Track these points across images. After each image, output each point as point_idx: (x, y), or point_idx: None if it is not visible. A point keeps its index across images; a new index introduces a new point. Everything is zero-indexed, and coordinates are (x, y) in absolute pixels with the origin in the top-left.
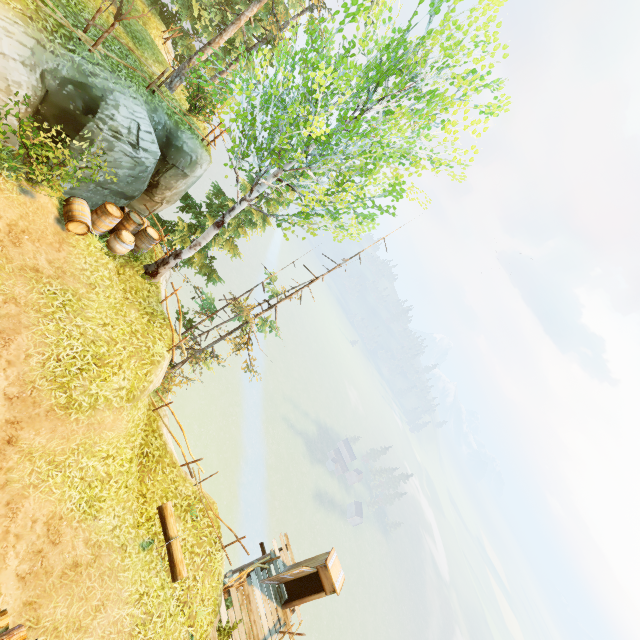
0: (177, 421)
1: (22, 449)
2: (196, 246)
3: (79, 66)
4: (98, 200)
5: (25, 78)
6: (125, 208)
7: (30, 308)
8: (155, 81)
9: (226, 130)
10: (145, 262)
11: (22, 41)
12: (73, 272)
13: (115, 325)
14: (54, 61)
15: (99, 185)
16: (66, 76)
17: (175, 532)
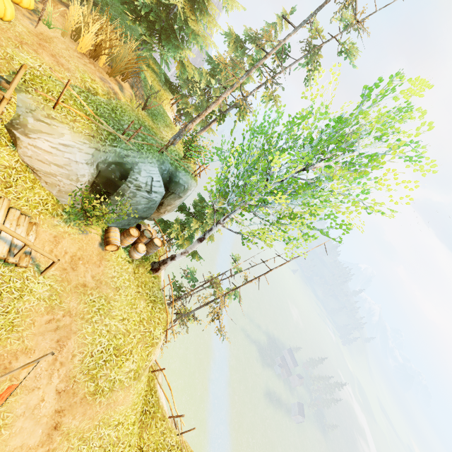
0: (167, 382)
1: (63, 431)
2: (185, 253)
3: (119, 153)
4: (125, 222)
5: (87, 170)
6: (141, 225)
7: (78, 317)
8: (164, 147)
9: (208, 192)
10: (152, 260)
11: (87, 152)
12: (106, 281)
13: (130, 318)
14: (104, 155)
15: (126, 215)
16: (111, 161)
17: None
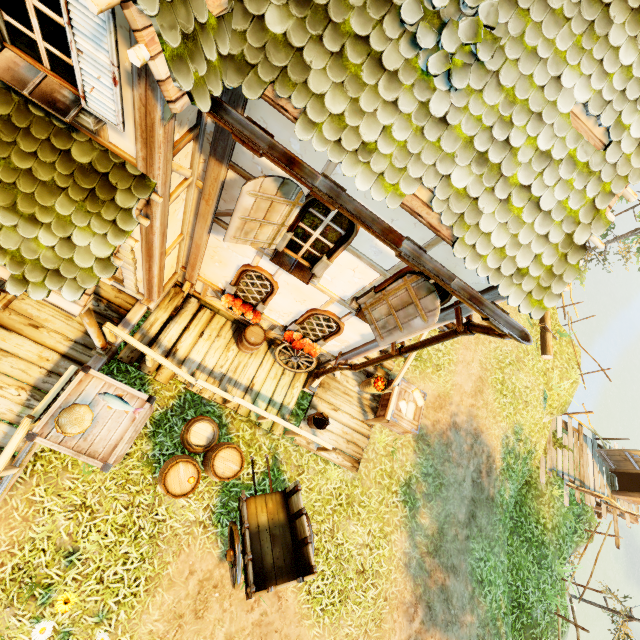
0: None
1: None
2: None
3: None
4: None
5: None
6: None
7: None
8: None
9: None
10: None
11: None
12: None
13: None
14: None
15: None
16: None
17: (550, 329)
